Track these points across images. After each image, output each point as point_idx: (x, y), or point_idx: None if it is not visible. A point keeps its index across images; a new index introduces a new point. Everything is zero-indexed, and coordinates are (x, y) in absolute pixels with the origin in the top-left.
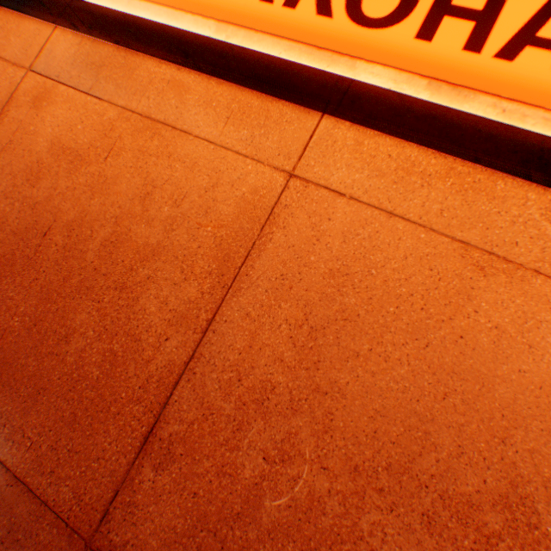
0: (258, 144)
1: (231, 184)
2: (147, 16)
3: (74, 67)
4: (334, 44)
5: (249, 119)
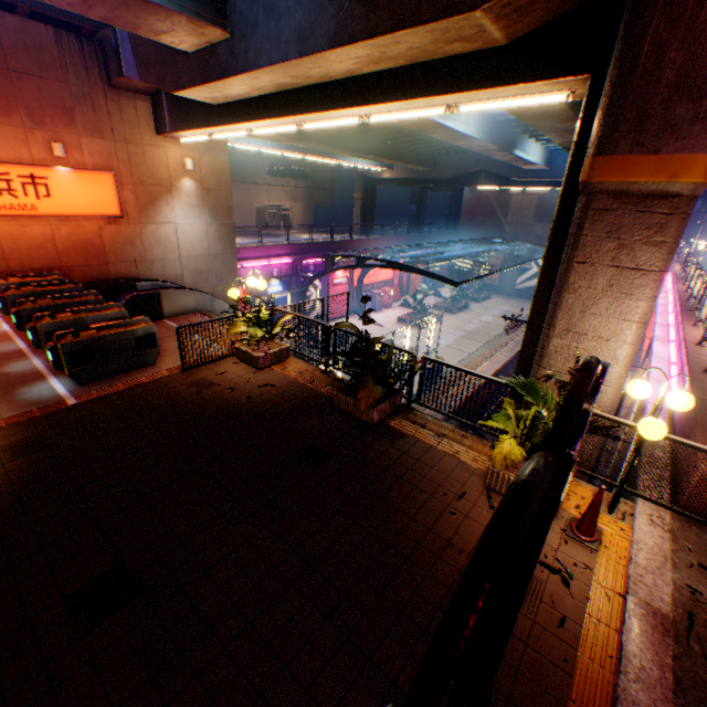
0: None
1: None
2: None
3: None
4: None
5: None
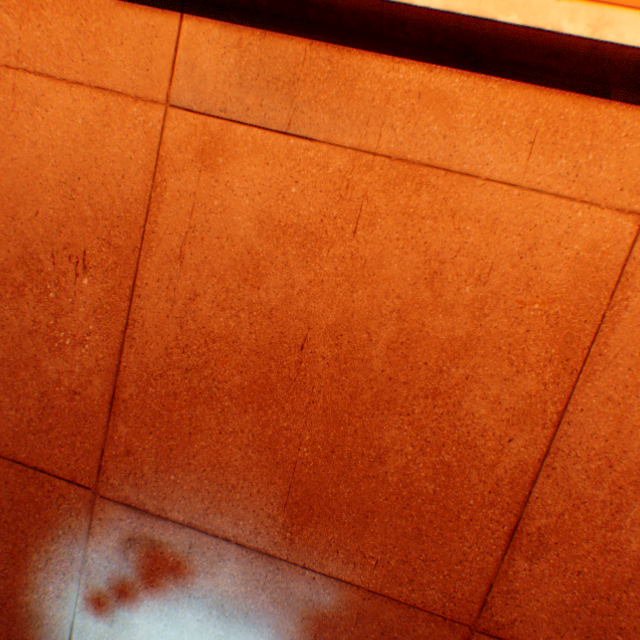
0: (586, 177)
1: (554, 242)
2: (430, 3)
3: (243, 89)
4: None
5: (564, 140)
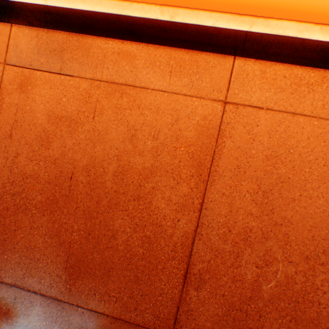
0: (197, 86)
1: (187, 117)
2: (102, 10)
3: (40, 55)
4: (250, 10)
5: (185, 70)
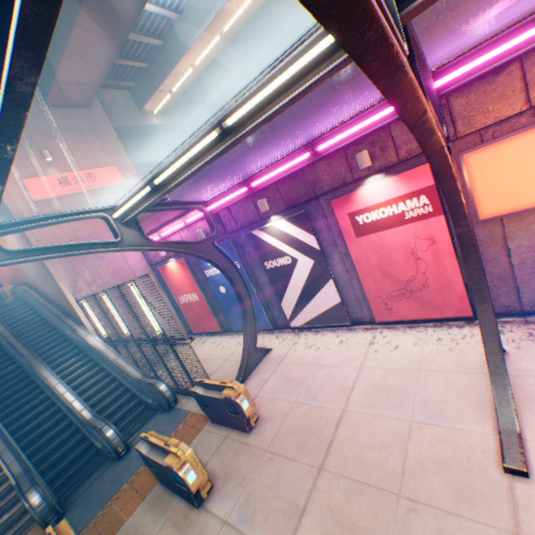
0: None
1: None
2: None
3: None
4: None
5: None
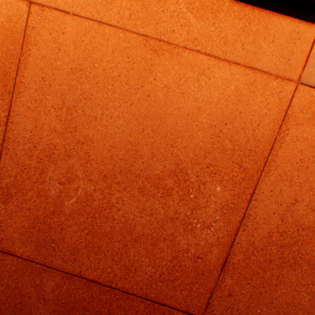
0: None
1: None
2: None
3: None
4: None
5: None
